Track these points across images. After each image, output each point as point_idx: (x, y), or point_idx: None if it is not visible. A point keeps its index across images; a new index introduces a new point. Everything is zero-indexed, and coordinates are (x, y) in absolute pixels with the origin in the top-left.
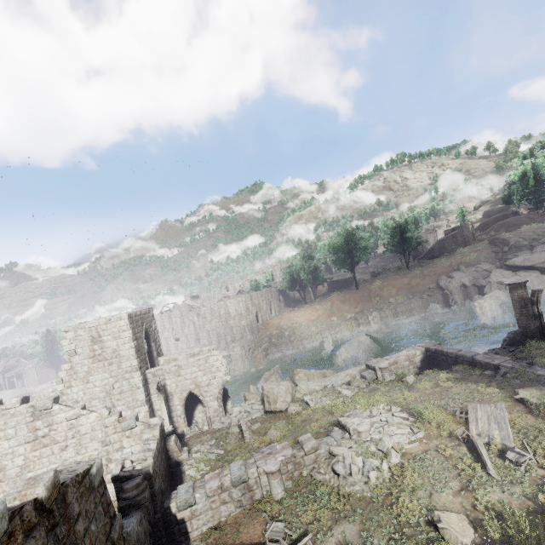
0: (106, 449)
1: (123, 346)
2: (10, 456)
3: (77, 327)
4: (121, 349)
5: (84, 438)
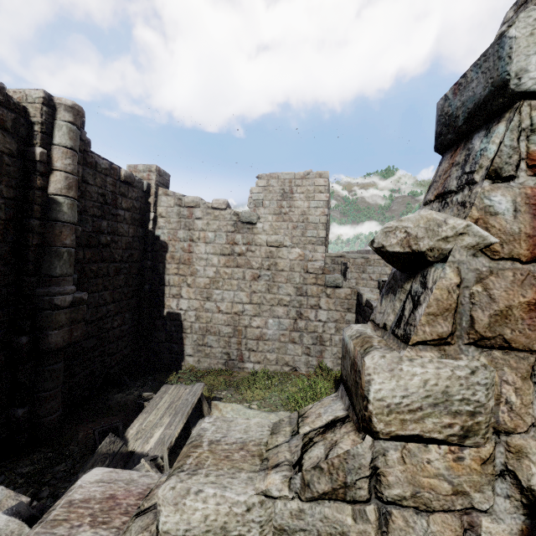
0: (300, 299)
1: (314, 210)
2: (203, 263)
3: (271, 176)
4: (311, 213)
5: (279, 276)
